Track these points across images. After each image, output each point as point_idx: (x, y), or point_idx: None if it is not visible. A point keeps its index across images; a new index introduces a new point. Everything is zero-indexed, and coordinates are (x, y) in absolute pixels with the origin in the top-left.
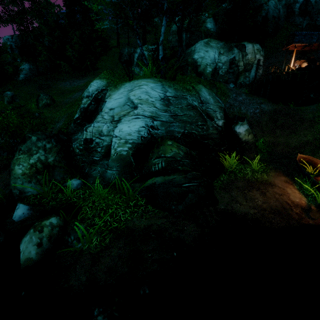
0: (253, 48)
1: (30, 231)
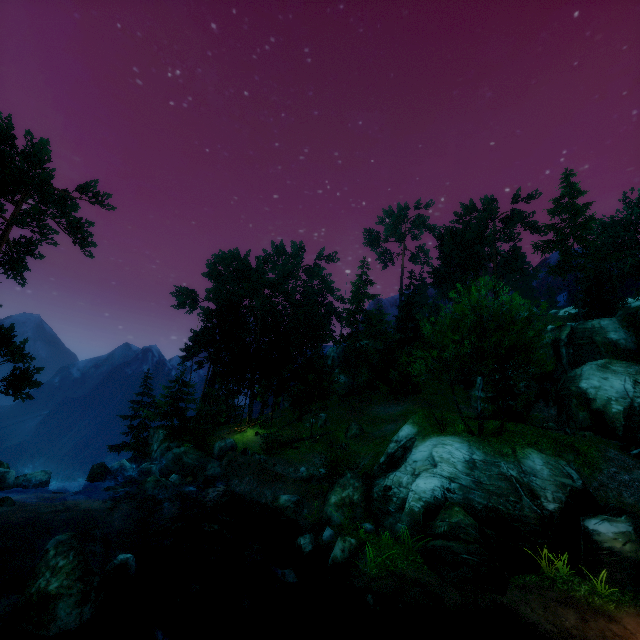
0: None
1: (339, 540)
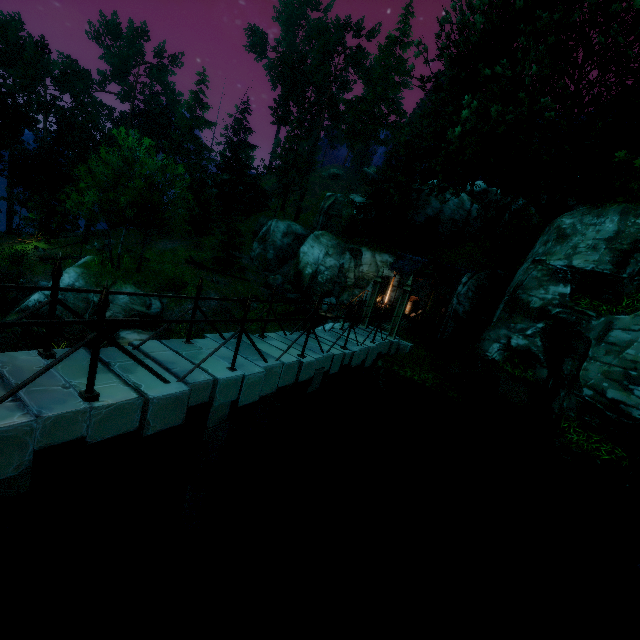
0: (374, 259)
1: None
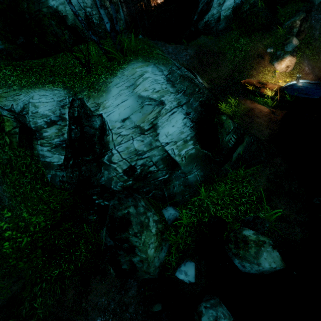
0: None
1: (262, 250)
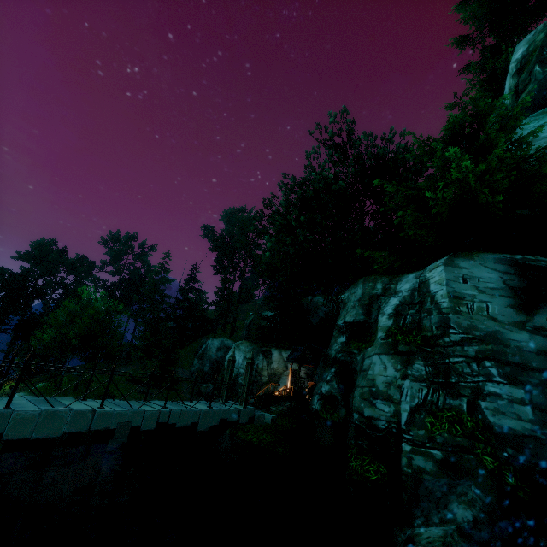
0: (282, 356)
1: None
